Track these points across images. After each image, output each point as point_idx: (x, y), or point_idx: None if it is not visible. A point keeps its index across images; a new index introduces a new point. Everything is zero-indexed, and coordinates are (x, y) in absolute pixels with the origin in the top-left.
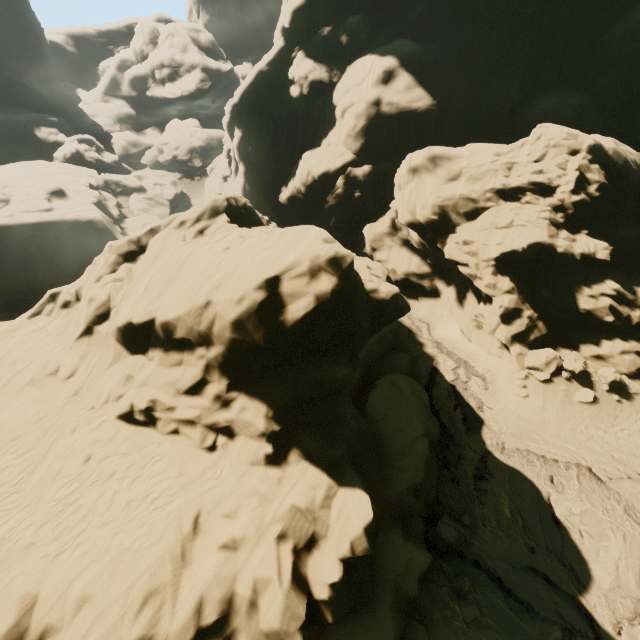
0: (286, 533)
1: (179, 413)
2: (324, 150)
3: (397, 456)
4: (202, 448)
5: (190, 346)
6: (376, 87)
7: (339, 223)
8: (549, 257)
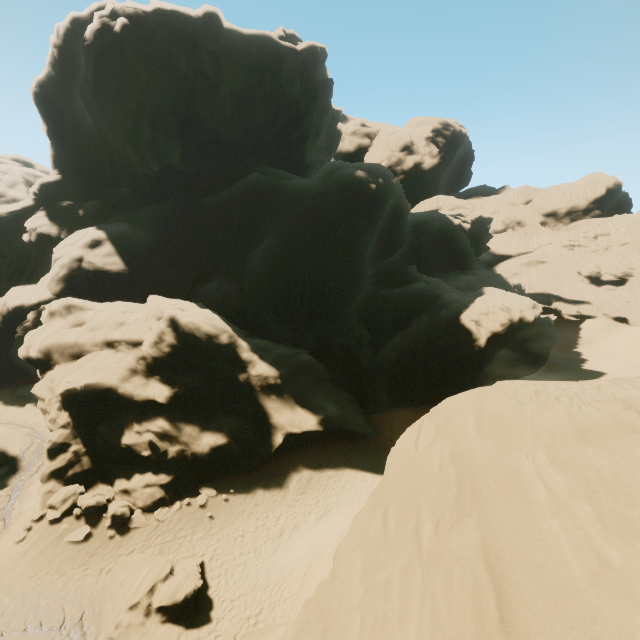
0: None
1: None
2: (35, 287)
3: None
4: None
5: None
6: (83, 249)
7: None
8: (113, 396)
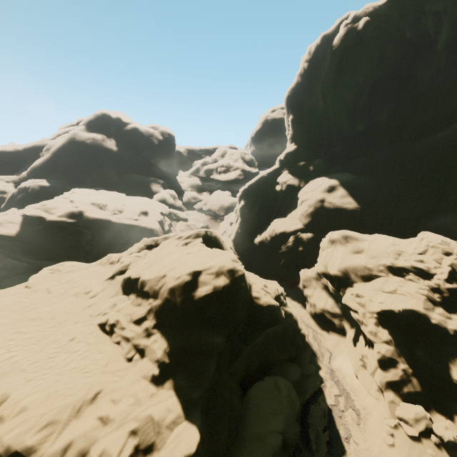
0: (137, 431)
1: (125, 332)
2: (287, 220)
3: (252, 439)
4: (125, 357)
5: (148, 296)
6: (323, 193)
7: (286, 264)
8: (424, 324)
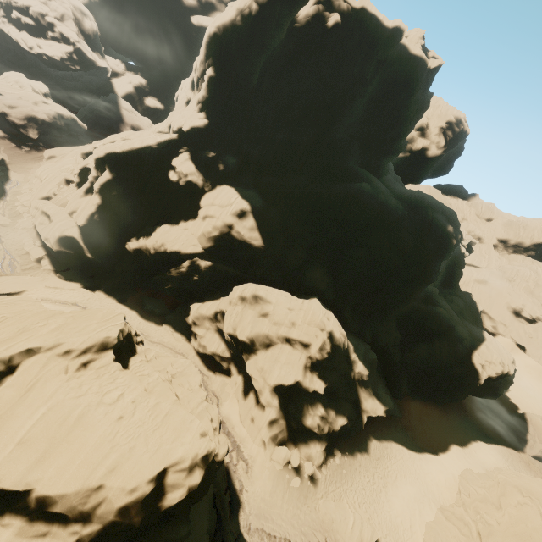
0: None
1: None
2: (181, 231)
3: None
4: None
5: (64, 519)
6: (233, 217)
7: (173, 288)
8: (299, 387)
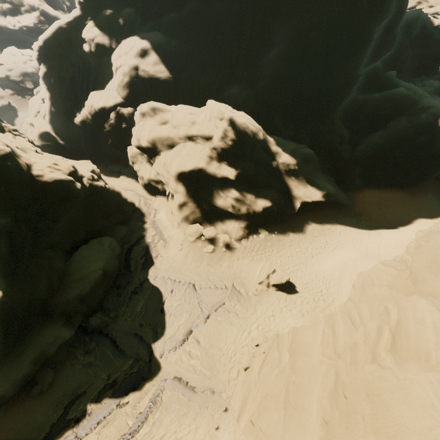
0: None
1: None
2: (105, 92)
3: (76, 281)
4: None
5: None
6: (136, 58)
7: (115, 143)
8: (204, 174)
